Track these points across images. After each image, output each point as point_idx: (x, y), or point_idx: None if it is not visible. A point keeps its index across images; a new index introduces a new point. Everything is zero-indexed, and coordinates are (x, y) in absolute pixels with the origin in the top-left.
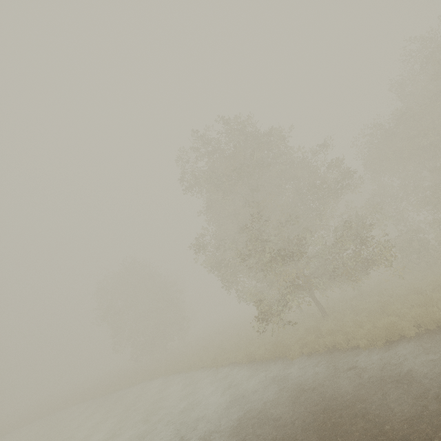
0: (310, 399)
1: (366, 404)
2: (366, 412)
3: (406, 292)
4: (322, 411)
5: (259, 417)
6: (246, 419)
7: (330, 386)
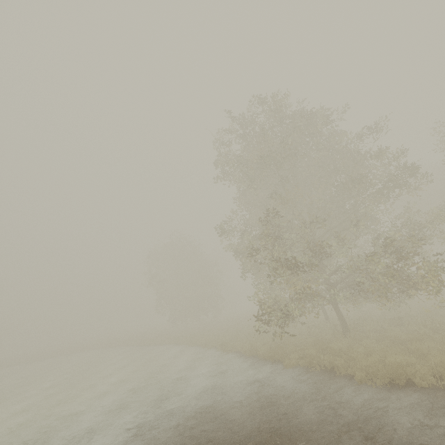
0: (269, 414)
1: (312, 443)
2: None
3: None
4: (269, 431)
5: (218, 413)
6: (208, 410)
7: (296, 409)
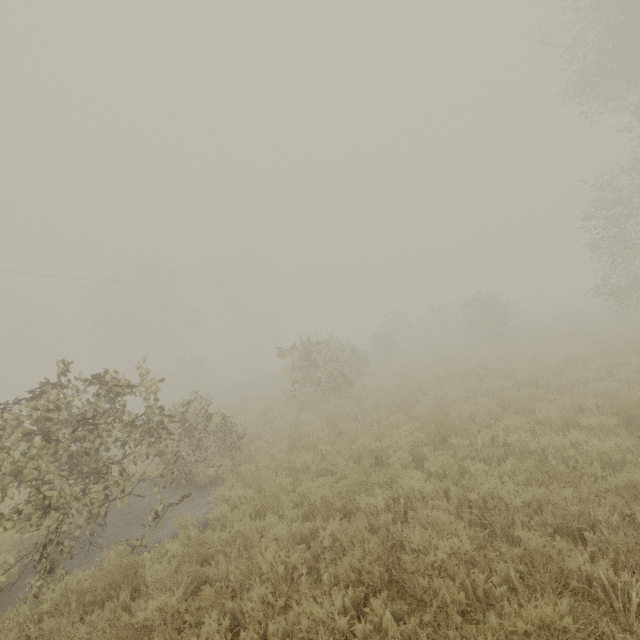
0: None
1: None
2: None
3: None
4: None
5: None
6: None
7: None
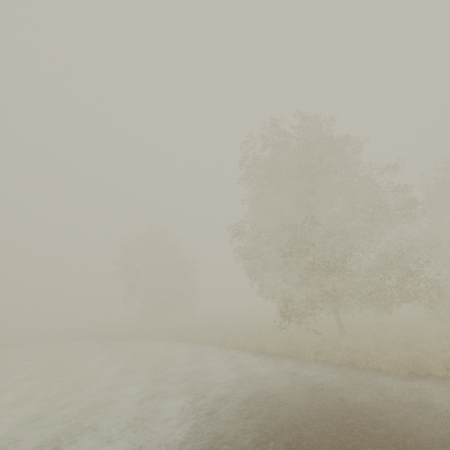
0: (327, 398)
1: (387, 417)
2: (387, 423)
3: (435, 336)
4: (340, 411)
5: (274, 398)
6: (260, 396)
7: (348, 394)
